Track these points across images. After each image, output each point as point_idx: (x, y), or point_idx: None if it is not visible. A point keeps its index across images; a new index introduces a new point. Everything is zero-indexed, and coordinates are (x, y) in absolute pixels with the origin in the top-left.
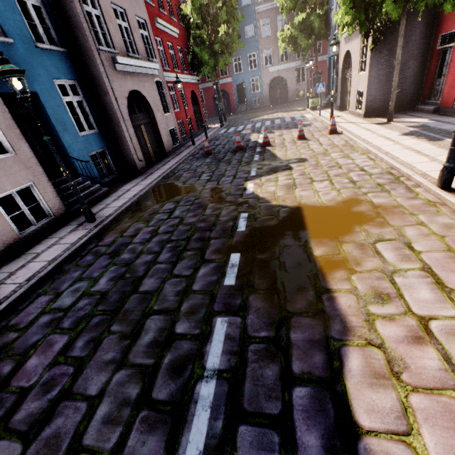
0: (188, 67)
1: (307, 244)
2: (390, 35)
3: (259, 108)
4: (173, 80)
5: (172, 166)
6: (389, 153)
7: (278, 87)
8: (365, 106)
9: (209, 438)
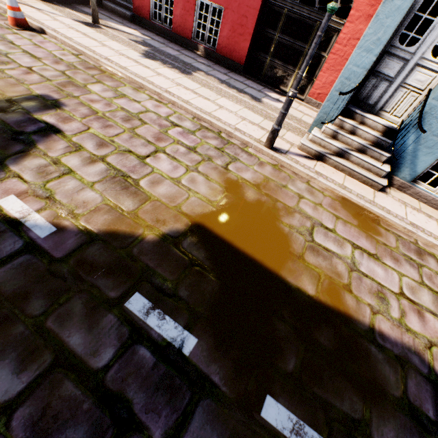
0: None
1: (289, 285)
2: None
3: None
4: None
5: None
6: (173, 93)
7: None
8: None
9: None
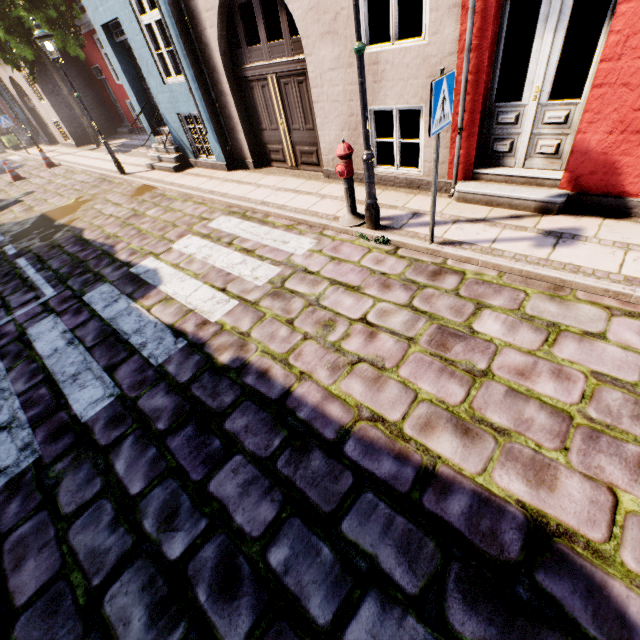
0: None
1: (56, 222)
2: (45, 65)
3: None
4: None
5: None
6: (99, 167)
7: None
8: (71, 136)
9: (37, 269)
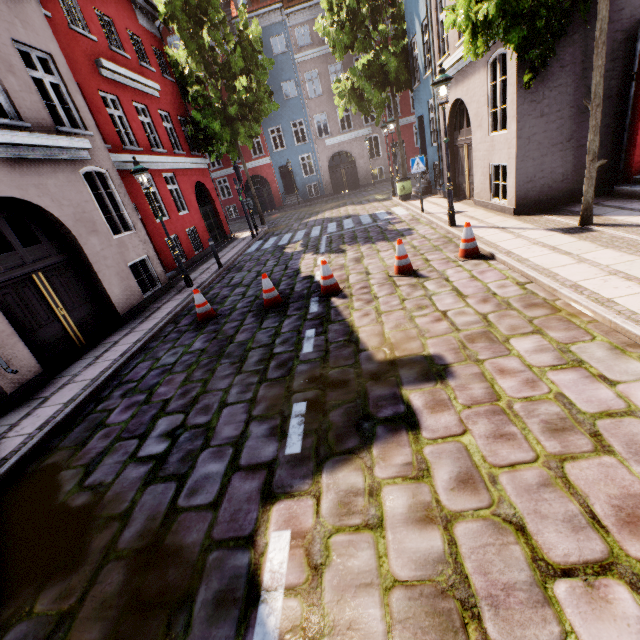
0: (187, 145)
1: None
2: (552, 56)
3: (318, 198)
4: (150, 167)
5: (105, 371)
6: None
7: (342, 166)
8: (515, 194)
9: None
